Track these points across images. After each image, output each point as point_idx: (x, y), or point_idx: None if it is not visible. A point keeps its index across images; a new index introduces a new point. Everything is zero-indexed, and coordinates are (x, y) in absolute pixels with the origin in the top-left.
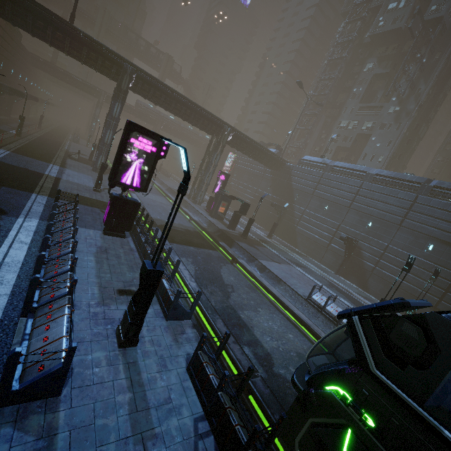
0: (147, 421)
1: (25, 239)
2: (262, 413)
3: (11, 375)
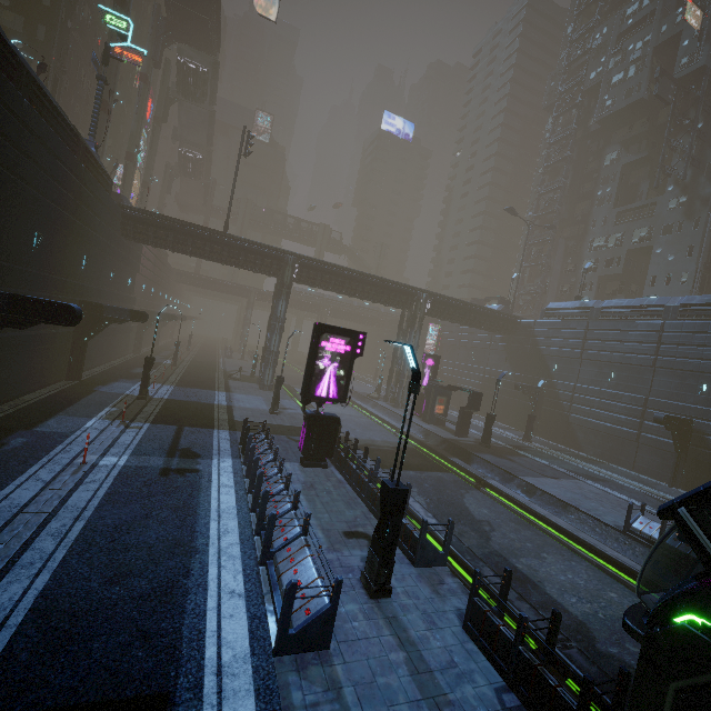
0: (435, 685)
1: (228, 482)
2: (596, 706)
3: (289, 613)
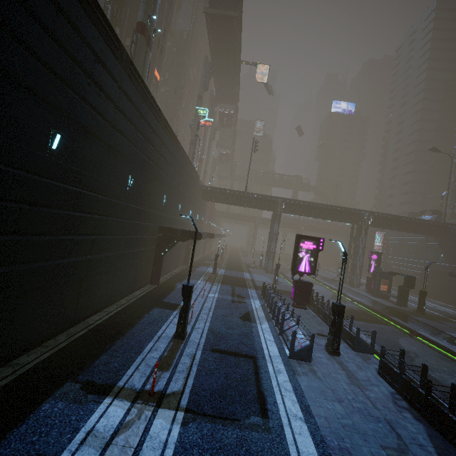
0: (358, 383)
1: (259, 308)
2: None
3: (294, 342)
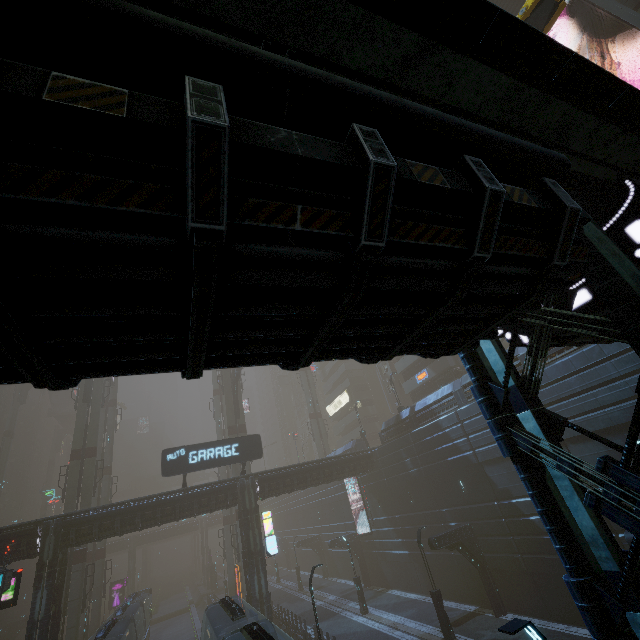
0: None
1: None
2: None
3: None
